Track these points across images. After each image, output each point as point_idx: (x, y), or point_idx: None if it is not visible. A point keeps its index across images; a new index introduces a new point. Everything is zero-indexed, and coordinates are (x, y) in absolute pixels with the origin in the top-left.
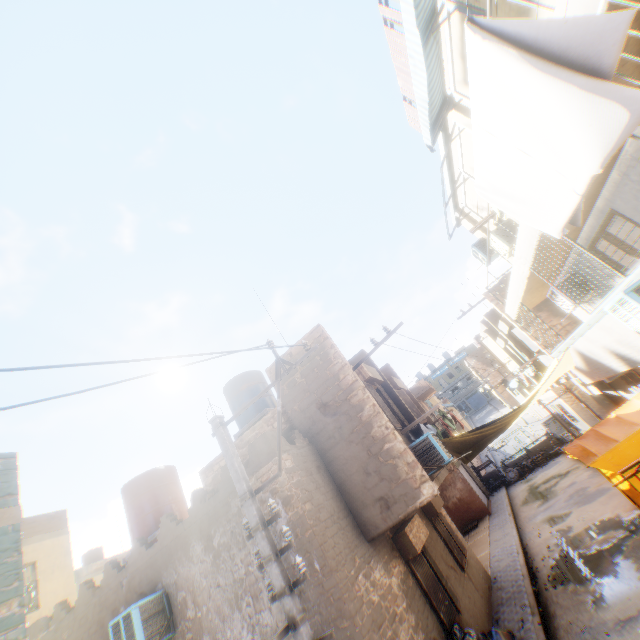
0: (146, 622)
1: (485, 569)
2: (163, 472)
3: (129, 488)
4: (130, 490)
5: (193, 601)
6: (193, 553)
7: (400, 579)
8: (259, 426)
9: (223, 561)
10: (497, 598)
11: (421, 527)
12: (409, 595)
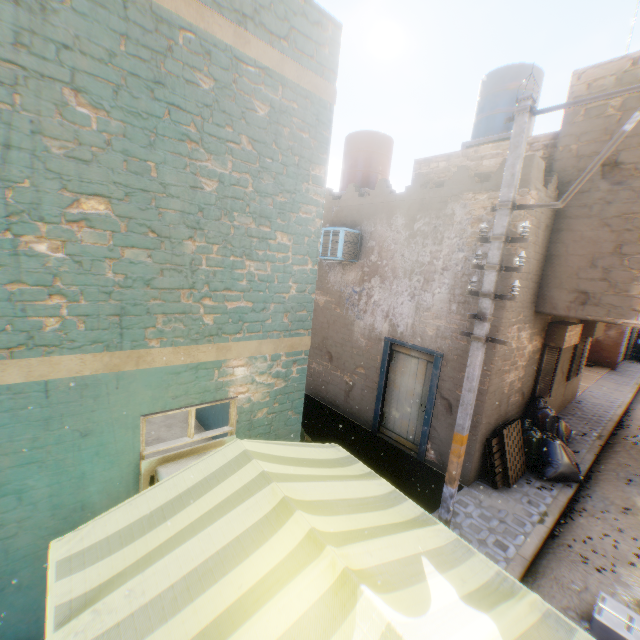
0: (345, 244)
1: (576, 392)
2: (384, 141)
3: (353, 139)
4: (354, 141)
5: (378, 253)
6: (393, 223)
7: (531, 350)
8: (506, 147)
9: (415, 243)
10: (569, 411)
11: (575, 335)
12: (529, 362)
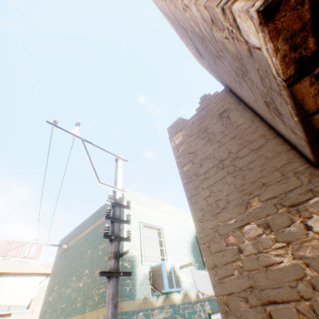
0: None
1: None
2: None
3: None
4: None
5: None
6: None
7: None
8: None
9: None
10: None
11: None
12: None
